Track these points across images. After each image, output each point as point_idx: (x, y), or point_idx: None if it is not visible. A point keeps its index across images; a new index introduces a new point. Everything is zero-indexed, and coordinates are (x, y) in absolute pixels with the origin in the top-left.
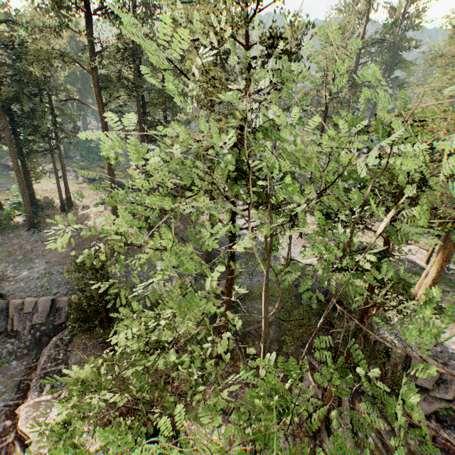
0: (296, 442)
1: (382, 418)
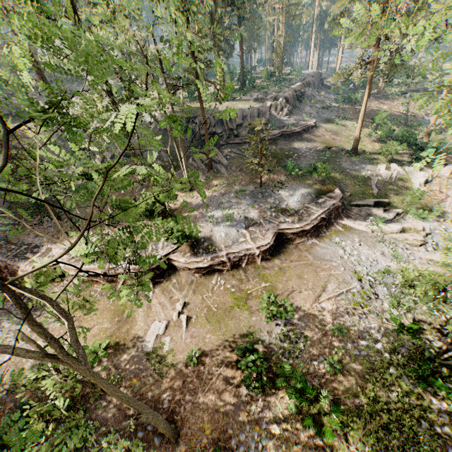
0: (206, 175)
1: (233, 148)
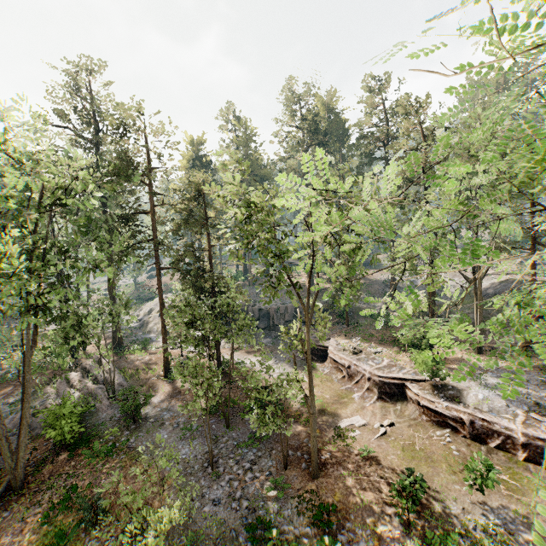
0: None
1: None
